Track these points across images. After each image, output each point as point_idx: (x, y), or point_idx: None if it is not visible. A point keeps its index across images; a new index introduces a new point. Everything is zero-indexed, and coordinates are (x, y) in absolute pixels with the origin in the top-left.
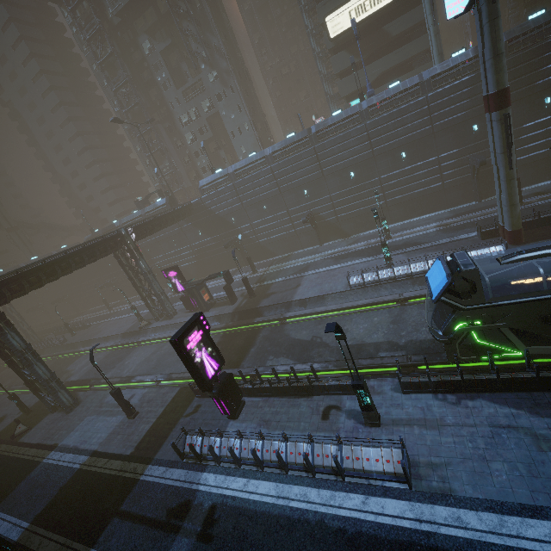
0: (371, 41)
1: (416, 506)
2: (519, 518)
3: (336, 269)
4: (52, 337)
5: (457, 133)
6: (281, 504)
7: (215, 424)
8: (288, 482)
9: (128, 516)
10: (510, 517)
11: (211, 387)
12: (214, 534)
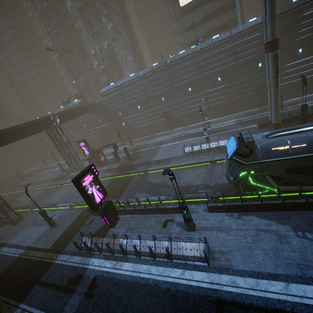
0: (204, 10)
1: (211, 275)
2: (267, 281)
3: (178, 143)
4: (9, 181)
5: (250, 67)
6: (135, 275)
7: (101, 230)
8: (140, 263)
9: (45, 284)
10: (262, 280)
11: (98, 209)
12: (94, 293)
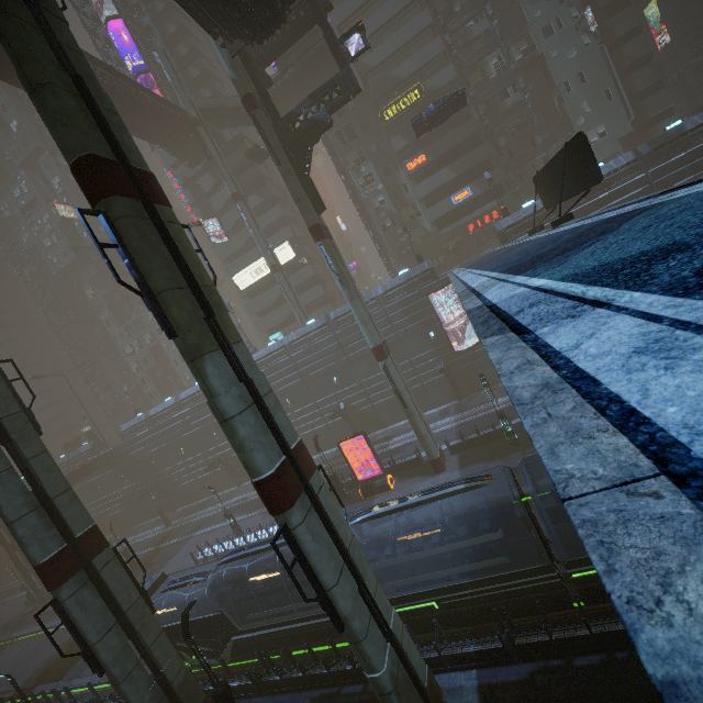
0: (274, 291)
1: None
2: None
3: (215, 529)
4: None
5: (324, 383)
6: None
7: None
8: None
9: None
10: None
11: None
12: None
